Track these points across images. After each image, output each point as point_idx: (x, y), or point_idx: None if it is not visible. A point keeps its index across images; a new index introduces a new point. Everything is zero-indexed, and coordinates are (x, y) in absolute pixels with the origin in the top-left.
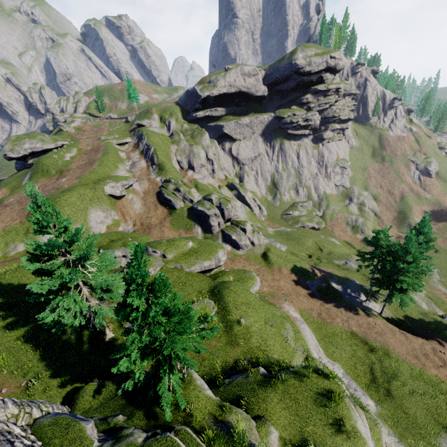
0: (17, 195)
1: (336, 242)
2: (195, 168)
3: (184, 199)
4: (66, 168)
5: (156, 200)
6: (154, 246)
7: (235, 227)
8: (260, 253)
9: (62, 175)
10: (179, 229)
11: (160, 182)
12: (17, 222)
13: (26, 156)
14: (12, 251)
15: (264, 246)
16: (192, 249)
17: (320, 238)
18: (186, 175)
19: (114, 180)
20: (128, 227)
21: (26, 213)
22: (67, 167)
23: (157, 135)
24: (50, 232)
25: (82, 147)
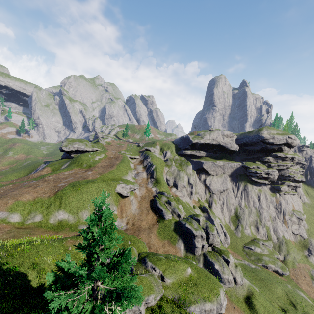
0: (55, 175)
1: (306, 298)
2: (178, 187)
3: (173, 212)
4: (94, 165)
5: (149, 206)
6: (154, 261)
7: (218, 255)
8: (243, 296)
9: (90, 169)
10: (164, 239)
11: (154, 192)
12: (46, 195)
13: (72, 151)
14: (30, 219)
15: (246, 288)
16: (191, 278)
17: (288, 288)
18: (171, 191)
19: (125, 182)
20: (122, 223)
21: (55, 190)
22: (95, 164)
23: (158, 158)
24: (100, 246)
25: (108, 154)
